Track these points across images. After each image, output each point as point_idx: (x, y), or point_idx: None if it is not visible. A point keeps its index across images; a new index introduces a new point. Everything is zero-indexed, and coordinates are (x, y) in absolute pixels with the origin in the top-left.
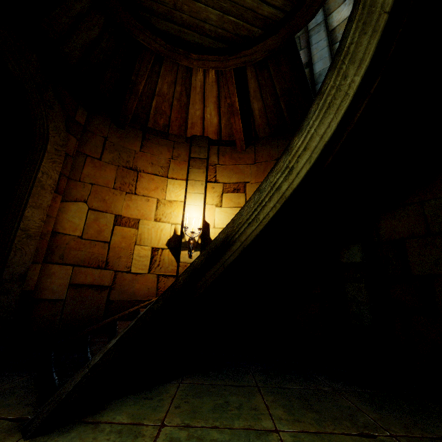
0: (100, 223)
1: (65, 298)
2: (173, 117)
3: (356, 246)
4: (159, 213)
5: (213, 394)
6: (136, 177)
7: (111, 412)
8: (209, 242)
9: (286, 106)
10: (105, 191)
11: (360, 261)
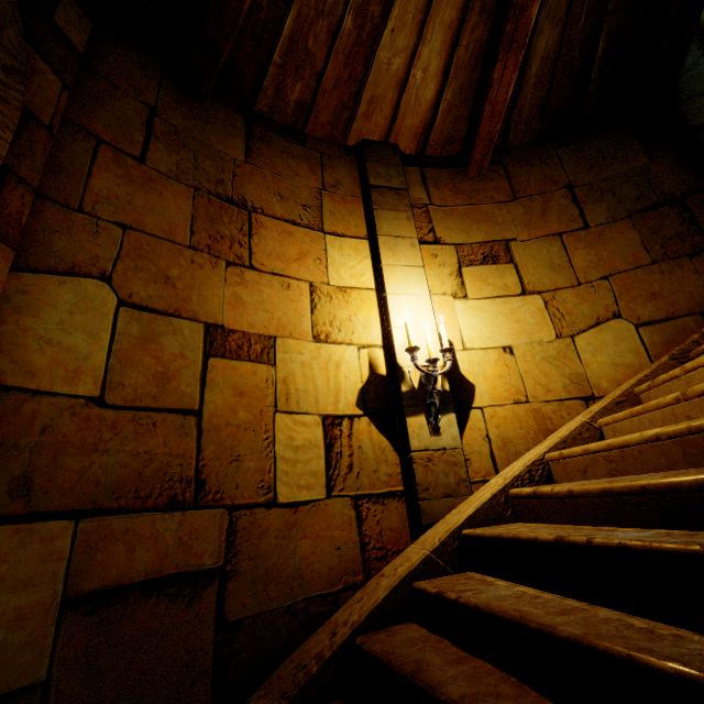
0: (162, 350)
1: (45, 675)
2: (327, 79)
3: None
4: (323, 320)
5: None
6: (247, 225)
7: None
8: (463, 386)
9: (607, 46)
10: (166, 253)
11: None
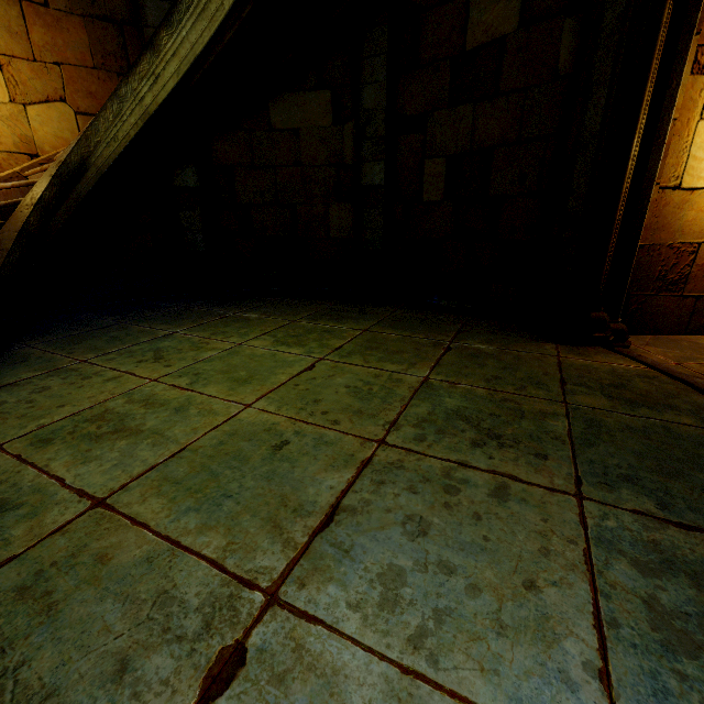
0: None
1: None
2: None
3: (190, 169)
4: None
5: (89, 339)
6: None
7: (3, 379)
8: None
9: None
10: None
11: (195, 186)
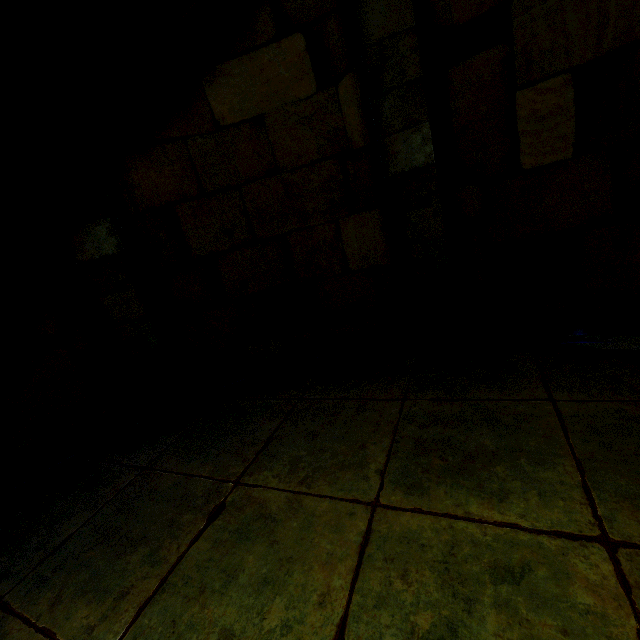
0: None
1: None
2: None
3: (101, 226)
4: None
5: None
6: None
7: None
8: None
9: None
10: None
11: (117, 252)
